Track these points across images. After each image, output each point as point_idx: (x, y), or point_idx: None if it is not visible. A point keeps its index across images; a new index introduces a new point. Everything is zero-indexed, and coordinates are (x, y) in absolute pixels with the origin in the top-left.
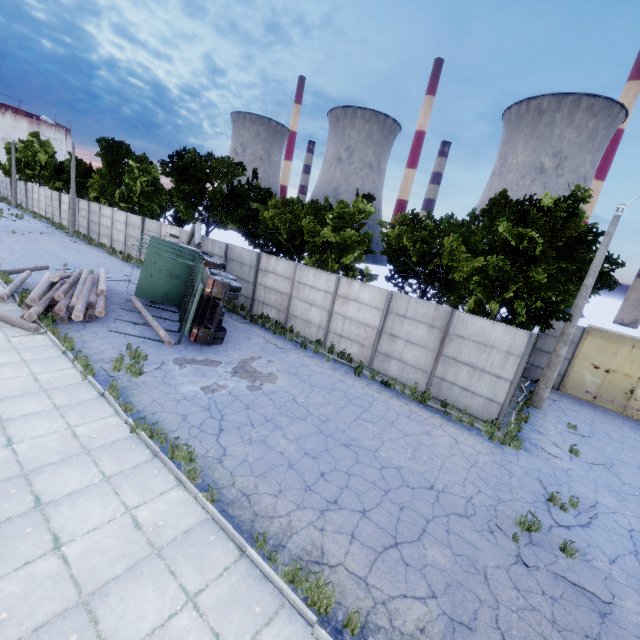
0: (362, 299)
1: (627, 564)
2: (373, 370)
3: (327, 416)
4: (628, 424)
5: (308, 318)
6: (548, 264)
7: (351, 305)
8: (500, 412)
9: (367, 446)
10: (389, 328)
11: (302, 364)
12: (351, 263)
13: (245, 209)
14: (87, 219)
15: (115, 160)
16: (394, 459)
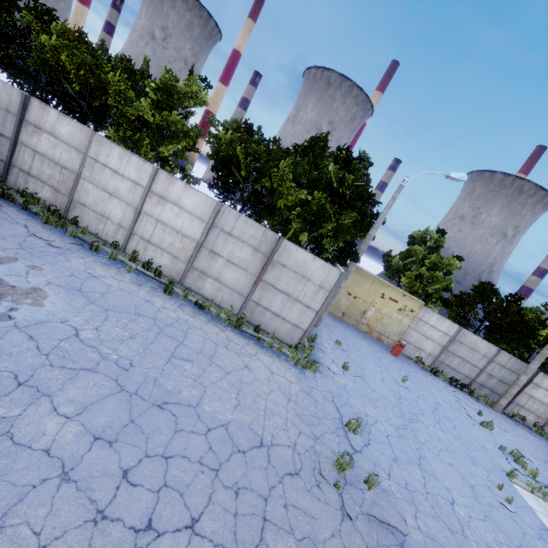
0: (184, 204)
1: (396, 474)
2: (188, 289)
3: (130, 359)
4: (360, 336)
5: (104, 211)
6: (353, 211)
7: (168, 208)
8: (302, 337)
9: (187, 400)
10: (211, 243)
11: (91, 274)
12: (170, 156)
13: (4, 19)
14: None
15: None
16: (220, 413)
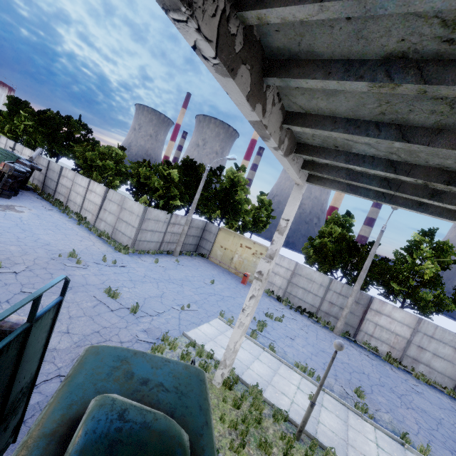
0: (97, 191)
1: (105, 272)
2: (87, 223)
3: (30, 224)
4: (222, 271)
5: (75, 201)
6: (180, 186)
7: (92, 194)
8: (131, 243)
9: (35, 233)
10: (105, 206)
11: (50, 215)
12: (112, 180)
13: None
14: None
15: (17, 110)
16: (43, 237)
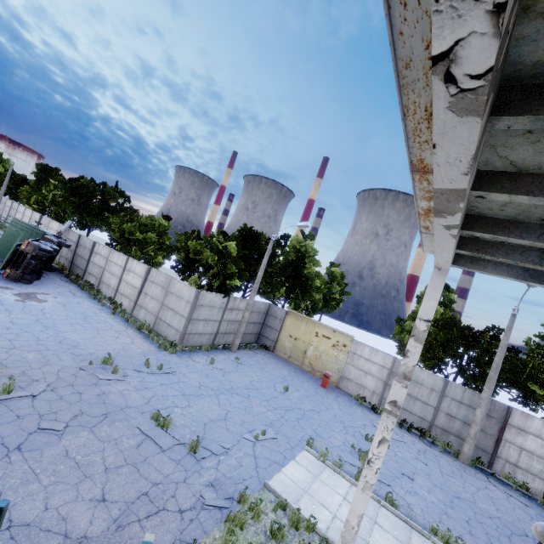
0: (136, 271)
1: (149, 384)
2: (124, 311)
3: (54, 318)
4: (294, 370)
5: (109, 283)
6: (239, 262)
7: (131, 275)
8: (180, 337)
9: (60, 330)
10: (145, 289)
11: (79, 303)
12: (154, 255)
13: None
14: (8, 213)
15: (46, 178)
16: (70, 336)
